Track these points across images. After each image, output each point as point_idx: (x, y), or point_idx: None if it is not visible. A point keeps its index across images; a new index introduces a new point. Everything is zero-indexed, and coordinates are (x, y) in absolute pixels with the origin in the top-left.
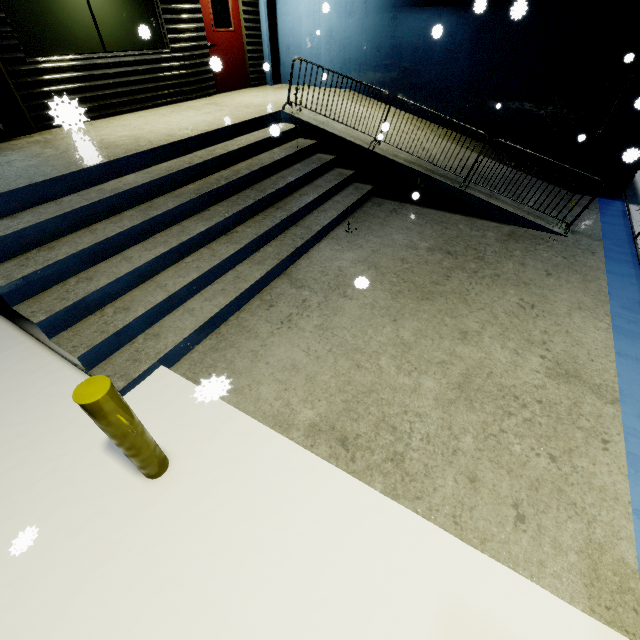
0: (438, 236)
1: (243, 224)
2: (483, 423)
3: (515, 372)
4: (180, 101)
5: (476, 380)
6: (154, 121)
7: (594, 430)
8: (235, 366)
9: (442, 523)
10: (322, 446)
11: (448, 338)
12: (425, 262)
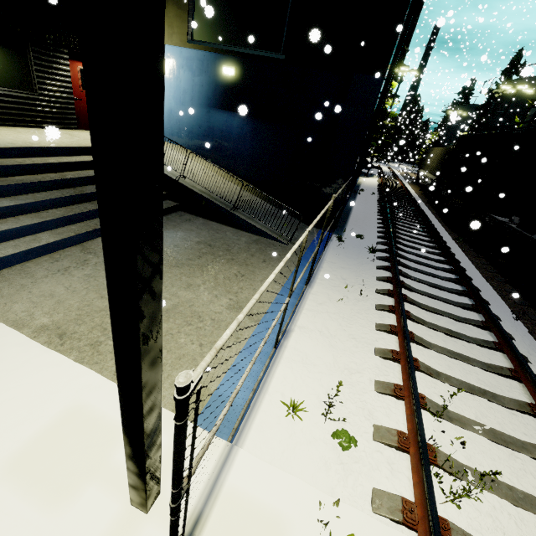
0: (209, 236)
1: (56, 208)
2: (169, 328)
3: (208, 305)
4: (42, 127)
5: (180, 308)
6: (6, 134)
7: (236, 333)
8: (1, 292)
9: (105, 375)
10: (43, 337)
11: (177, 287)
12: (190, 248)
